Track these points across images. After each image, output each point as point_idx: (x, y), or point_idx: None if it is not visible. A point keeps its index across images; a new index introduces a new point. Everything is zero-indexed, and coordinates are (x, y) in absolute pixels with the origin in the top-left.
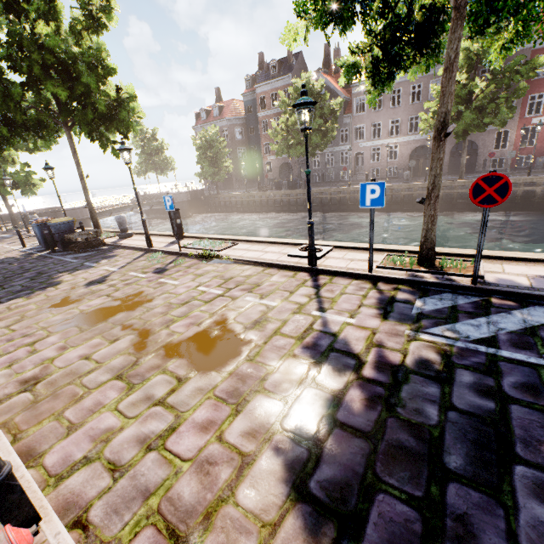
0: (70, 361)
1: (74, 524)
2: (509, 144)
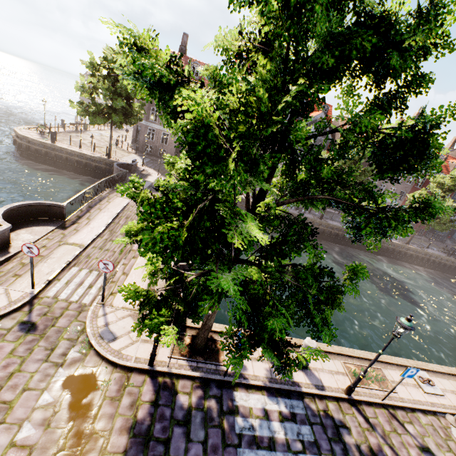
0: None
1: None
2: None
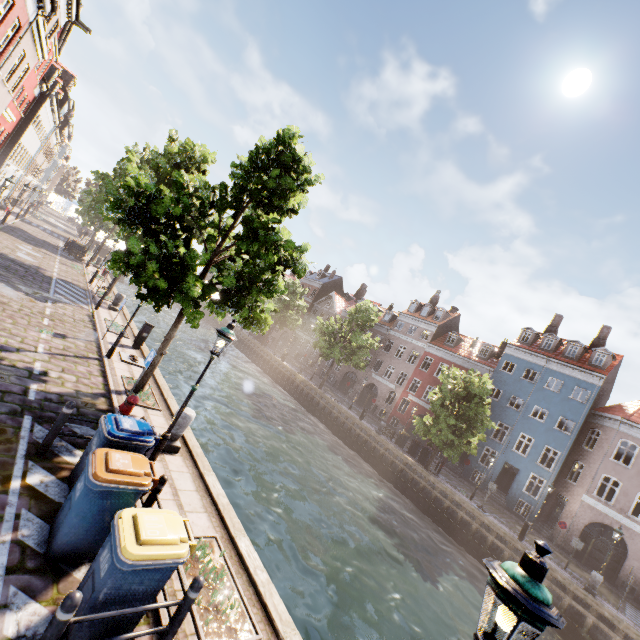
0: (5, 243)
1: None
2: (393, 404)
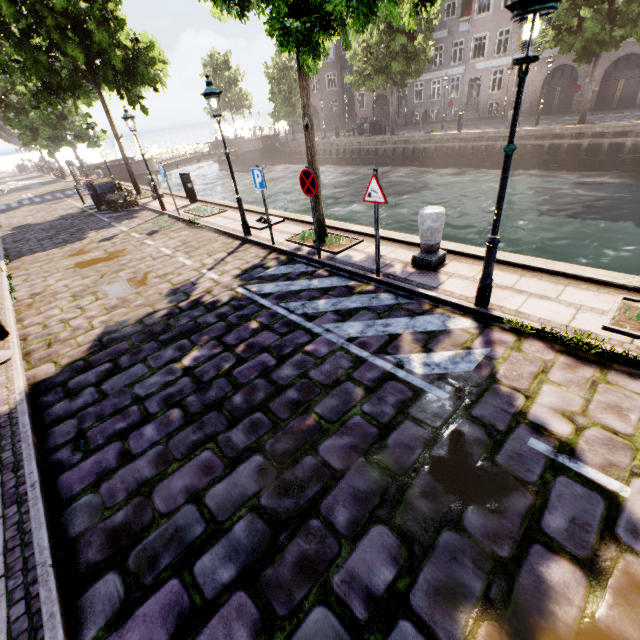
0: (58, 287)
1: (23, 339)
2: None
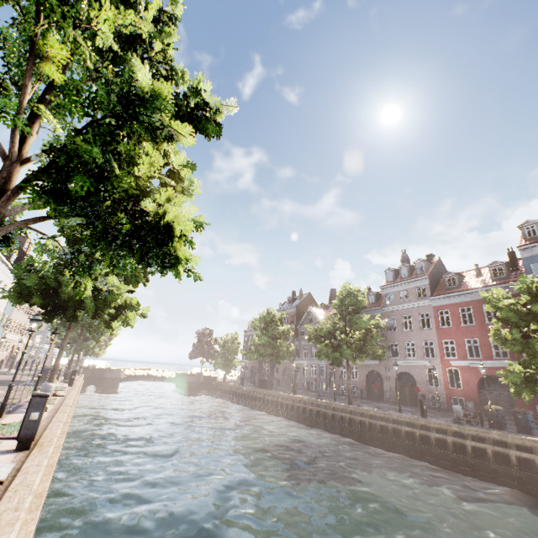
0: None
1: None
2: (440, 382)
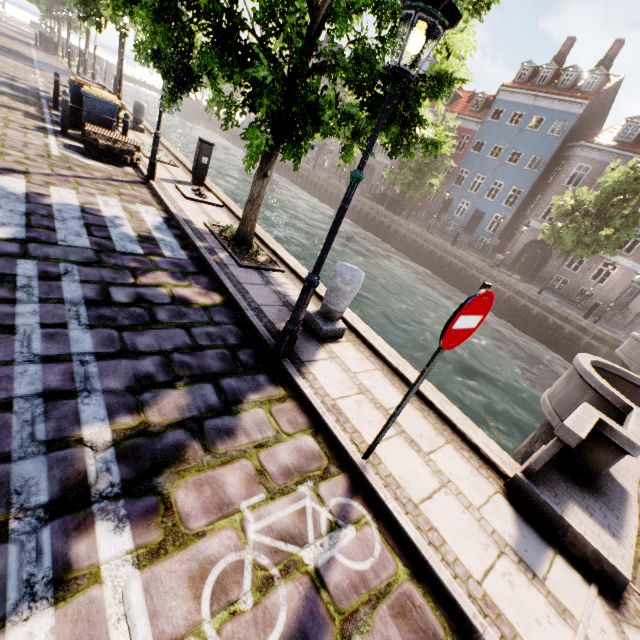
0: None
1: None
2: None
